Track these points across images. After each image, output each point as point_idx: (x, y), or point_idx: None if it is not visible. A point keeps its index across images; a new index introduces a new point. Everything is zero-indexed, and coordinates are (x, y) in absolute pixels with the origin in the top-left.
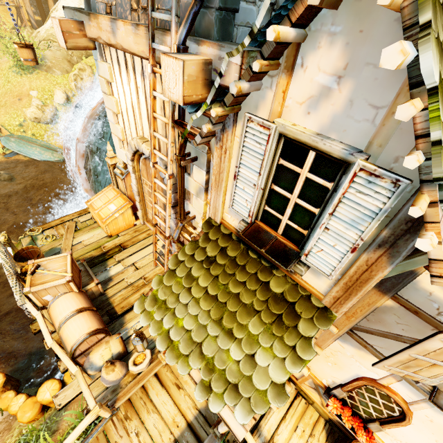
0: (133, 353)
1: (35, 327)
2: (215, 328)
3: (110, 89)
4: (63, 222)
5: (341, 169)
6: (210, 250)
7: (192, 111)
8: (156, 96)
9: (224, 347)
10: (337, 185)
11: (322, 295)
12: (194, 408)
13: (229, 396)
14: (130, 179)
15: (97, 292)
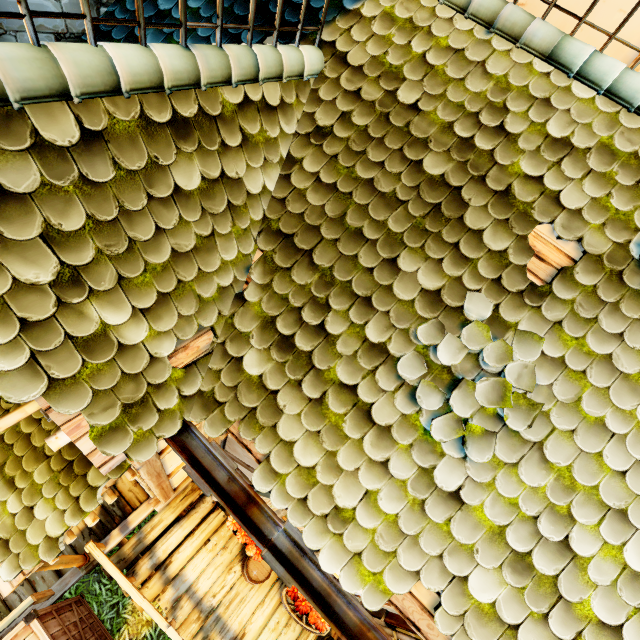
0: None
1: None
2: None
3: None
4: None
5: None
6: None
7: None
8: None
9: (1, 499)
10: None
11: None
12: None
13: None
14: None
15: None
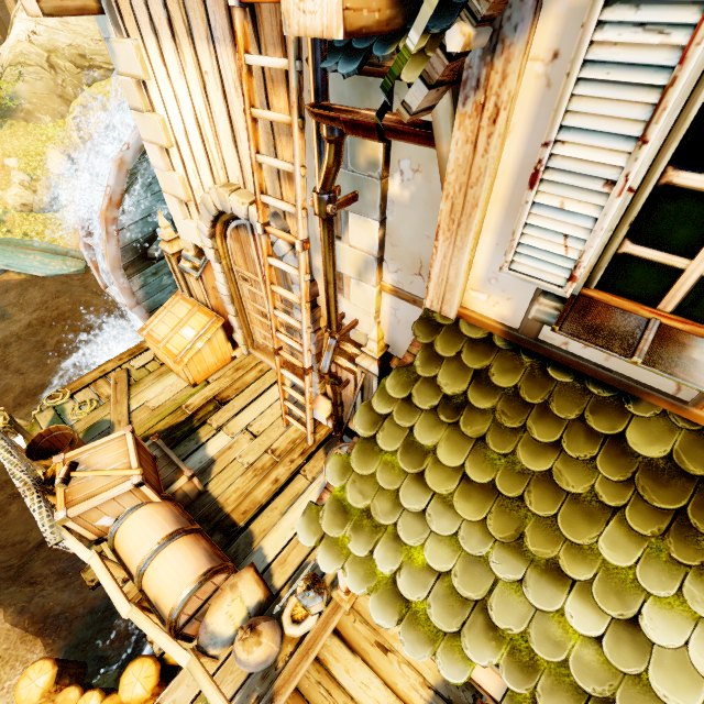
0: (287, 599)
1: (92, 575)
2: (511, 562)
3: (146, 99)
4: (105, 374)
5: None
6: (448, 380)
7: (350, 70)
8: (255, 64)
9: (548, 607)
10: None
11: None
12: (423, 687)
13: None
14: (211, 276)
15: (192, 492)
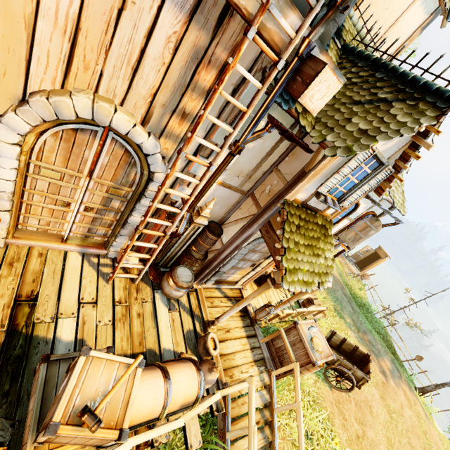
0: (206, 346)
1: None
2: (314, 258)
3: None
4: None
5: (379, 167)
6: (296, 220)
7: (287, 109)
8: (241, 72)
9: (319, 262)
10: (373, 172)
11: (330, 215)
12: (241, 329)
13: (327, 277)
14: None
15: None
